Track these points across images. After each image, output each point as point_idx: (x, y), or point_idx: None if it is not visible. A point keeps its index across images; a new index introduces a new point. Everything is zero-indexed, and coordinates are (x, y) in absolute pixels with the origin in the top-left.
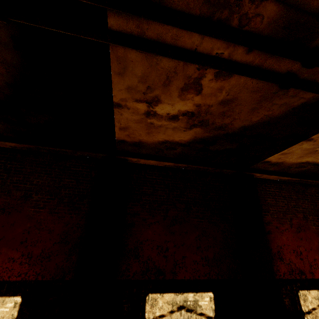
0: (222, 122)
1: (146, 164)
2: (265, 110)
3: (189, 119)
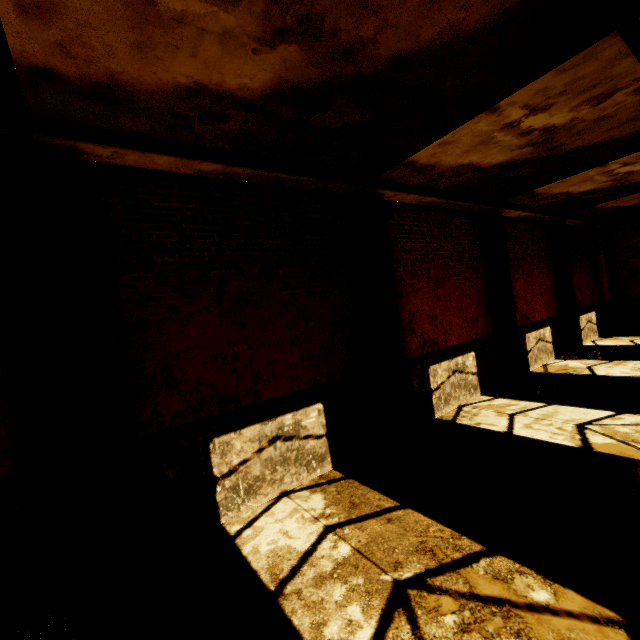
0: (356, 31)
1: (143, 167)
2: (455, 5)
3: (273, 5)
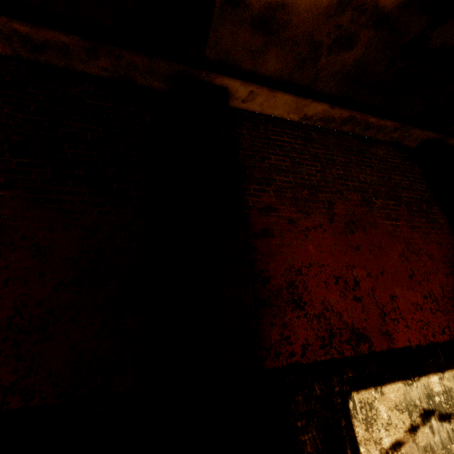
0: None
1: None
2: None
3: None
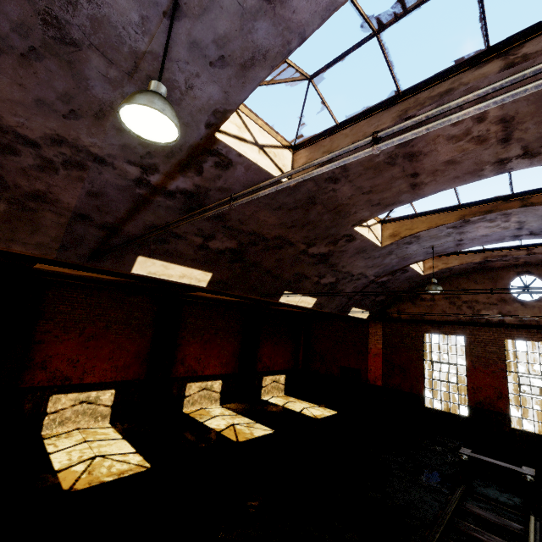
0: None
1: None
2: None
3: None
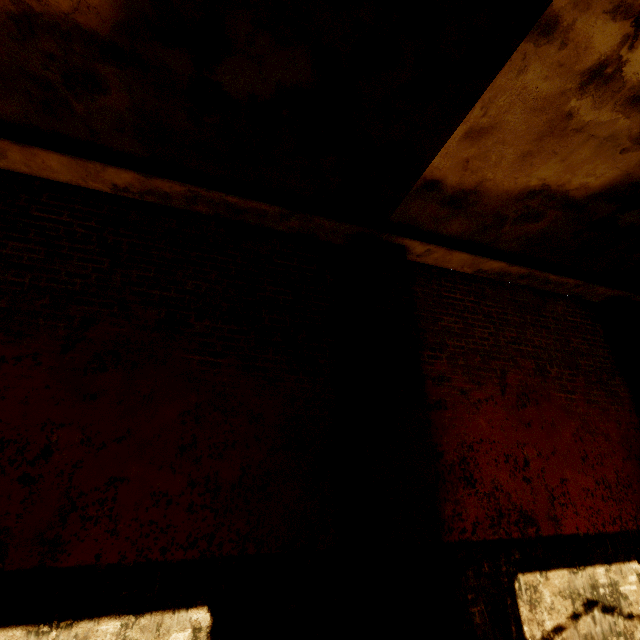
0: None
1: (44, 177)
2: None
3: None
